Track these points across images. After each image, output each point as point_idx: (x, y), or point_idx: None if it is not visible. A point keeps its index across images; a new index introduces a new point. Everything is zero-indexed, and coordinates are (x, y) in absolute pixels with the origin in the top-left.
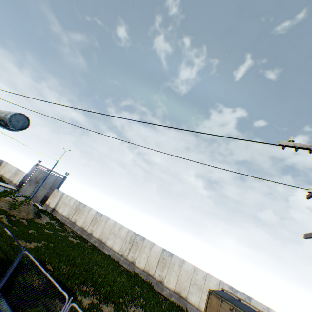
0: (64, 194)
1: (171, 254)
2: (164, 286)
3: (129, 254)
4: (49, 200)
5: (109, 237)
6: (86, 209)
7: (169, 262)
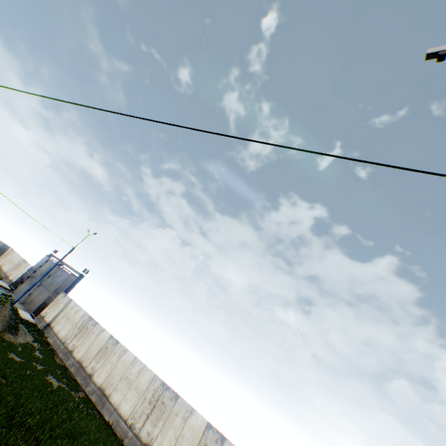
0: (71, 301)
1: (221, 438)
2: None
3: (144, 426)
4: (47, 309)
5: (119, 385)
6: (95, 329)
7: None
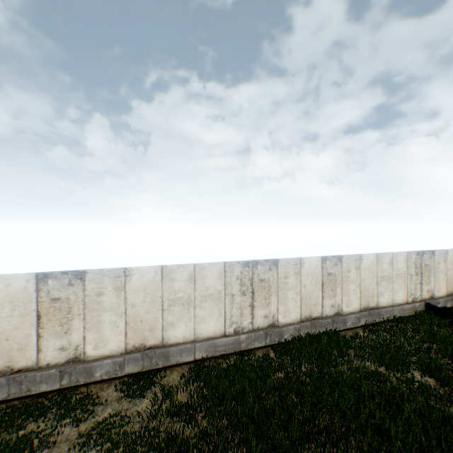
0: None
1: (339, 260)
2: (345, 316)
3: (256, 317)
4: None
5: (170, 318)
6: None
7: (340, 274)
